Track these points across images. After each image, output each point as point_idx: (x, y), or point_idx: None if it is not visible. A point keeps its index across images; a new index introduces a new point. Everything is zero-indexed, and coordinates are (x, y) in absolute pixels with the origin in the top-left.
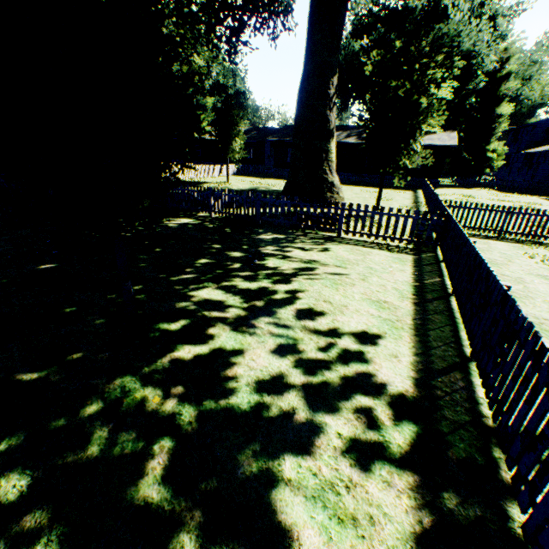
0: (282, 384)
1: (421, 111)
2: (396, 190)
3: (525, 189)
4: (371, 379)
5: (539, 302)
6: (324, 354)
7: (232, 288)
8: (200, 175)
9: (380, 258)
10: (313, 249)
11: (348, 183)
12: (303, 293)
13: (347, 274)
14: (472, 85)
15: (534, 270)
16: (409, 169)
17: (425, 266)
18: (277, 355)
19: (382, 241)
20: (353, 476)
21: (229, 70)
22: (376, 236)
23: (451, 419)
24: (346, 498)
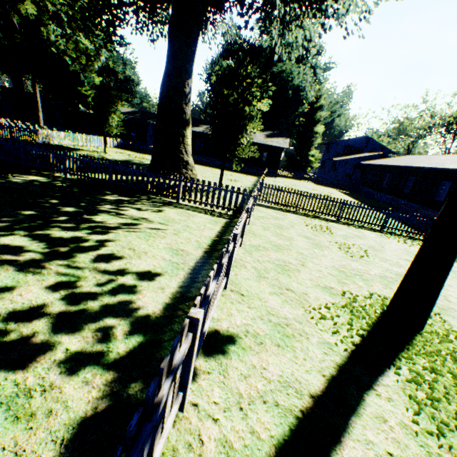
0: (38, 314)
1: (245, 116)
2: (247, 175)
3: (330, 184)
4: (130, 306)
5: (293, 252)
6: (99, 288)
7: (43, 236)
8: (78, 143)
9: (201, 220)
10: (149, 210)
11: (214, 166)
12: (114, 242)
13: (165, 229)
14: (301, 109)
15: (304, 233)
16: (258, 161)
17: (231, 227)
18: (50, 290)
19: (210, 208)
20: (57, 381)
21: (119, 58)
22: (205, 204)
23: (177, 330)
24: (37, 400)
